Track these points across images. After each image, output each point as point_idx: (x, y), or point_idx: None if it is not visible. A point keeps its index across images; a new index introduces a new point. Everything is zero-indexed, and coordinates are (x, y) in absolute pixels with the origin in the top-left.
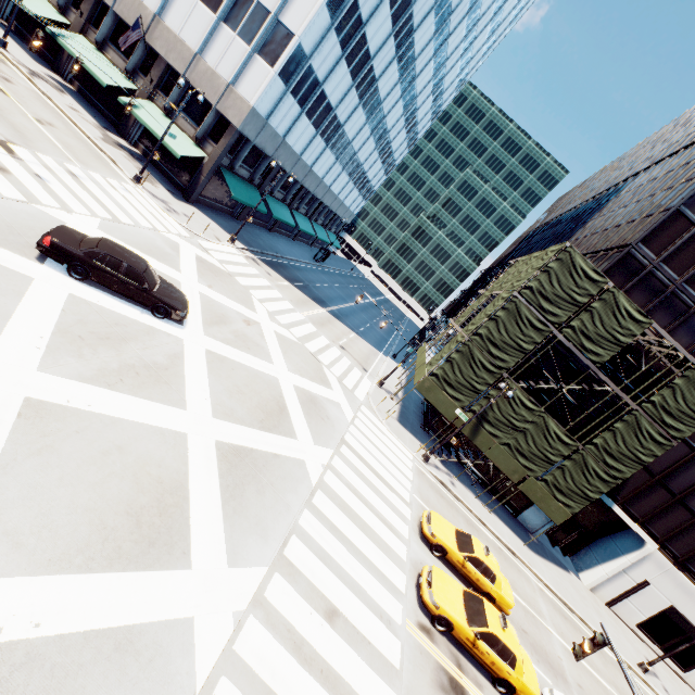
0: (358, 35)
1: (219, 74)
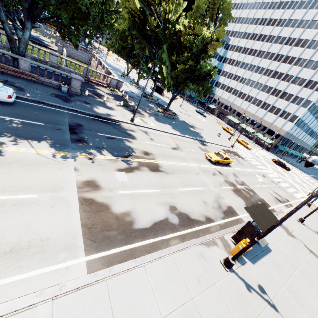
0: (315, 109)
1: (277, 126)
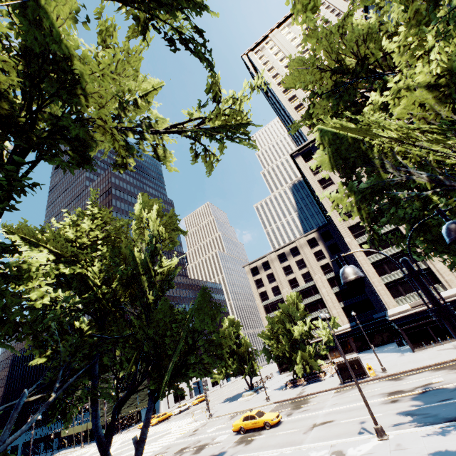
0: None
1: None
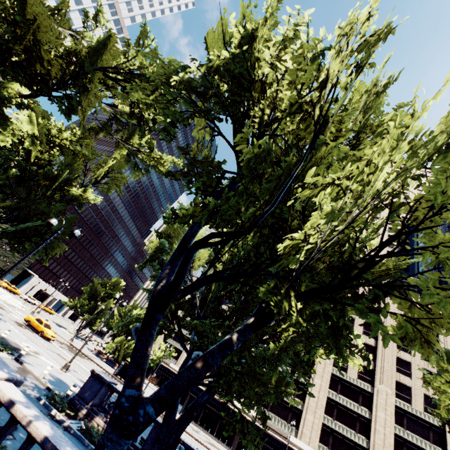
0: None
1: None
